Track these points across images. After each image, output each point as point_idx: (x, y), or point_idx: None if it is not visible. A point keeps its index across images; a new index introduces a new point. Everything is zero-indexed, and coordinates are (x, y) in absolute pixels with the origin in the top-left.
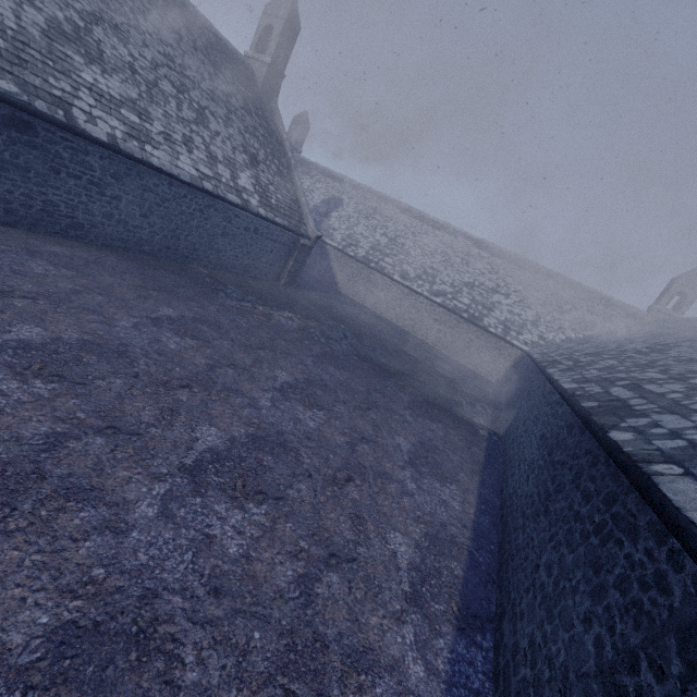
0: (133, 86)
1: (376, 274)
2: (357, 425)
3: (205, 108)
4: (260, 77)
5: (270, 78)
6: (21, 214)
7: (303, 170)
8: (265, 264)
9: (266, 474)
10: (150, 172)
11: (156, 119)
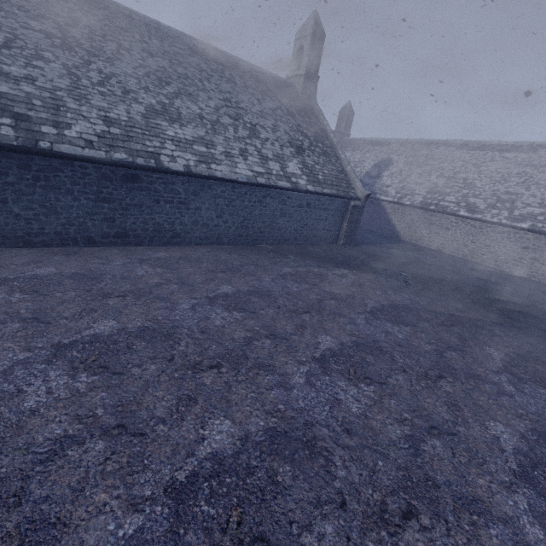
0: (201, 128)
1: (437, 216)
2: (423, 404)
3: (256, 125)
4: (299, 87)
5: (307, 84)
6: (142, 236)
7: (353, 148)
8: (322, 231)
9: (276, 499)
10: (217, 183)
11: (218, 144)
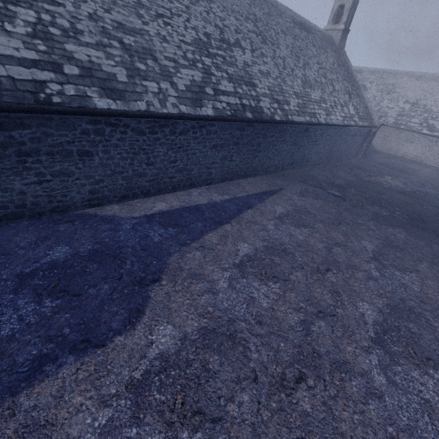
0: (318, 89)
1: (405, 133)
2: None
3: (331, 80)
4: (337, 40)
5: (342, 37)
6: (297, 162)
7: None
8: (353, 149)
9: None
10: (330, 127)
11: (326, 100)
